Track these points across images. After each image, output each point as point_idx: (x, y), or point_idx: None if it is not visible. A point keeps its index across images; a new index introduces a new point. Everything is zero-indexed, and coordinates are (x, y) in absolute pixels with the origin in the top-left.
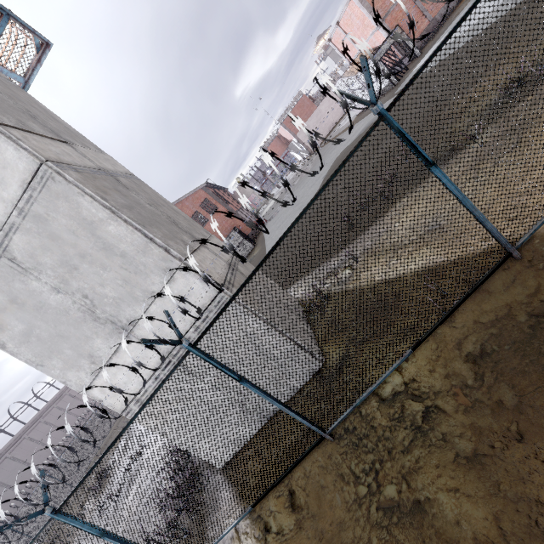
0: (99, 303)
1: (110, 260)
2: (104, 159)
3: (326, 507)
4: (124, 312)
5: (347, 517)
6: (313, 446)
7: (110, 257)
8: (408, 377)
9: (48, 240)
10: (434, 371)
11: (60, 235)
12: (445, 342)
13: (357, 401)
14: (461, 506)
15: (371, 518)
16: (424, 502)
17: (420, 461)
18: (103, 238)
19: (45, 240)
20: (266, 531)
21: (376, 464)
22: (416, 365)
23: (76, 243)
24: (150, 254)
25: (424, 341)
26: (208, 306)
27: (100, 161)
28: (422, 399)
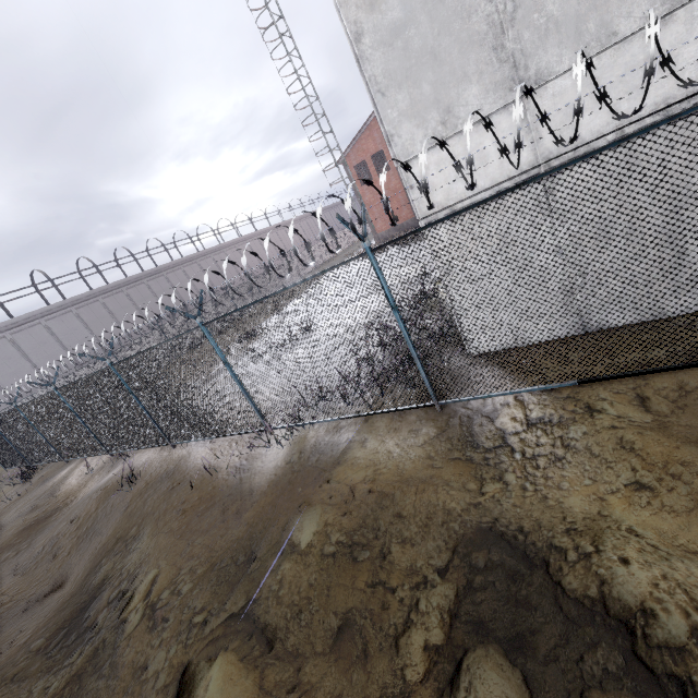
0: (522, 17)
1: None
2: None
3: None
4: (543, 53)
5: None
6: None
7: None
8: None
9: None
10: None
11: None
12: None
13: None
14: None
15: None
16: None
17: None
18: None
19: None
20: (593, 411)
21: None
22: None
23: None
24: None
25: None
26: (670, 106)
27: None
28: None
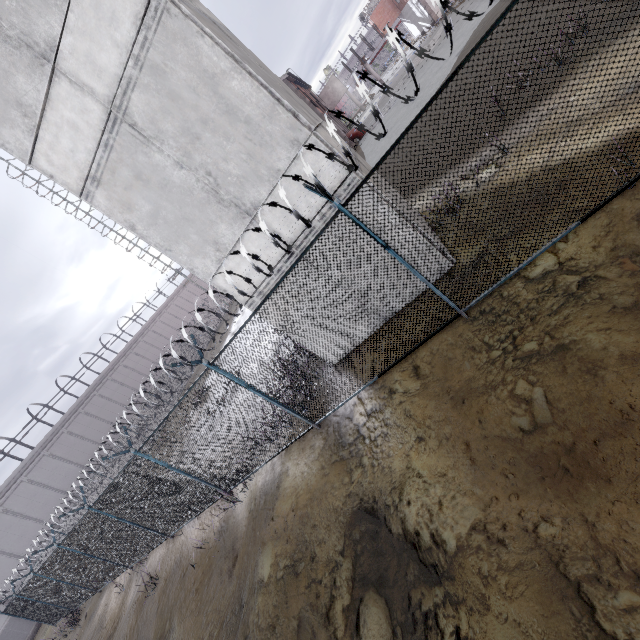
0: (222, 182)
1: (234, 128)
2: (197, 2)
3: (454, 373)
4: (248, 194)
5: (477, 374)
6: (446, 323)
7: (234, 125)
8: (564, 257)
9: (168, 101)
10: (600, 246)
11: (180, 93)
12: (622, 216)
13: (502, 279)
14: (610, 338)
15: (506, 367)
16: (569, 344)
17: (569, 317)
18: (226, 98)
19: (164, 100)
20: (392, 393)
21: (515, 332)
22: (578, 243)
23: (197, 105)
24: (276, 120)
25: (593, 218)
26: (336, 190)
27: (195, 3)
28: (579, 272)
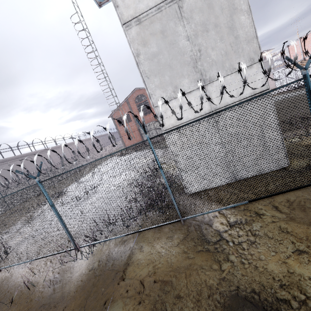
0: (203, 58)
1: (228, 36)
2: None
3: None
4: (211, 71)
5: None
6: None
7: (229, 35)
8: None
9: (206, 7)
10: None
11: (214, 7)
12: None
13: None
14: None
15: None
16: None
17: None
18: (234, 21)
19: (205, 5)
20: (259, 215)
21: None
22: None
23: (218, 16)
24: (250, 45)
25: None
26: (255, 94)
27: None
28: None
